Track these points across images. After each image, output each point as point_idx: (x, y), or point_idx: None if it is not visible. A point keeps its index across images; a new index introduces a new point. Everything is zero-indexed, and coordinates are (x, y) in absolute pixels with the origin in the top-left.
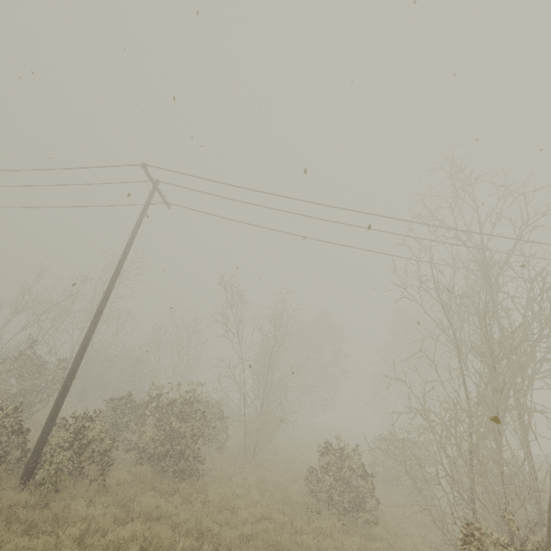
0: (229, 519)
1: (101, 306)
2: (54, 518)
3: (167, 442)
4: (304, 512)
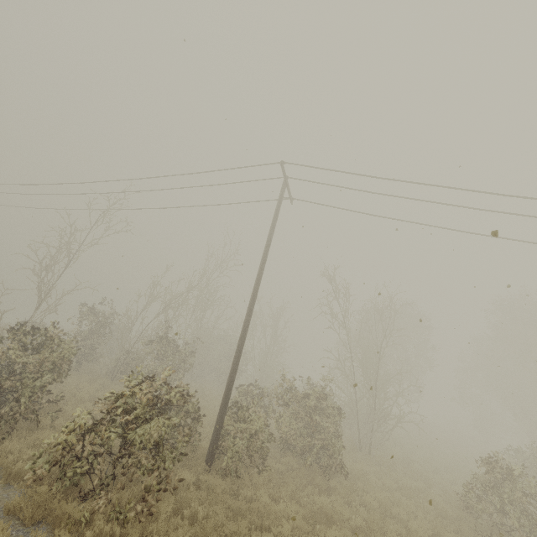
0: (400, 531)
1: (252, 303)
2: (255, 509)
3: (306, 435)
4: (468, 532)
